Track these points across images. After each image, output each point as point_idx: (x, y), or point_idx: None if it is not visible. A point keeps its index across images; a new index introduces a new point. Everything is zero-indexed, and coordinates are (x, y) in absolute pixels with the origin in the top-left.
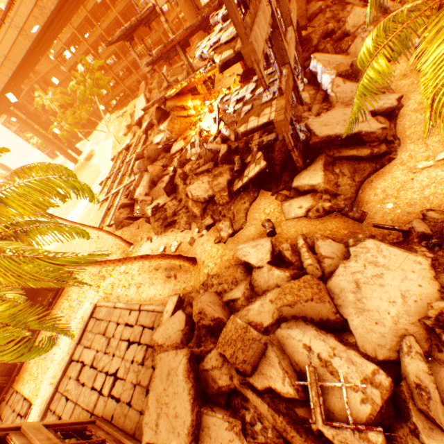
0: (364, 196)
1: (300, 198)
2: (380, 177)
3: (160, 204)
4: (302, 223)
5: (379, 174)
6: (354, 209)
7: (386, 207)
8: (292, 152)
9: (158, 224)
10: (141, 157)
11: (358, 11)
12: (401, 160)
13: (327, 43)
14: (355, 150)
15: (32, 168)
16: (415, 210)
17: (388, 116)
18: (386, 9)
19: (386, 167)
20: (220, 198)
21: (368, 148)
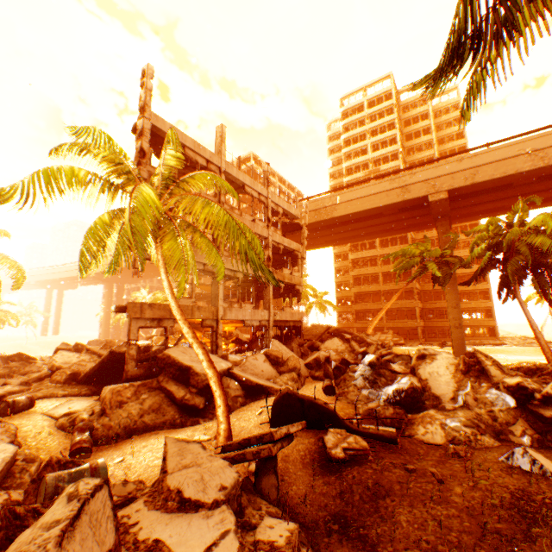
0: (129, 442)
1: (87, 401)
2: (168, 433)
3: (37, 360)
4: (44, 422)
5: (172, 431)
6: (88, 433)
7: (115, 460)
8: (128, 345)
9: (0, 370)
10: (113, 344)
11: (336, 340)
12: (200, 426)
13: (306, 350)
14: (178, 386)
15: (7, 258)
16: (121, 475)
17: (252, 394)
18: (354, 349)
19: (185, 427)
20: (62, 372)
21: (187, 390)
